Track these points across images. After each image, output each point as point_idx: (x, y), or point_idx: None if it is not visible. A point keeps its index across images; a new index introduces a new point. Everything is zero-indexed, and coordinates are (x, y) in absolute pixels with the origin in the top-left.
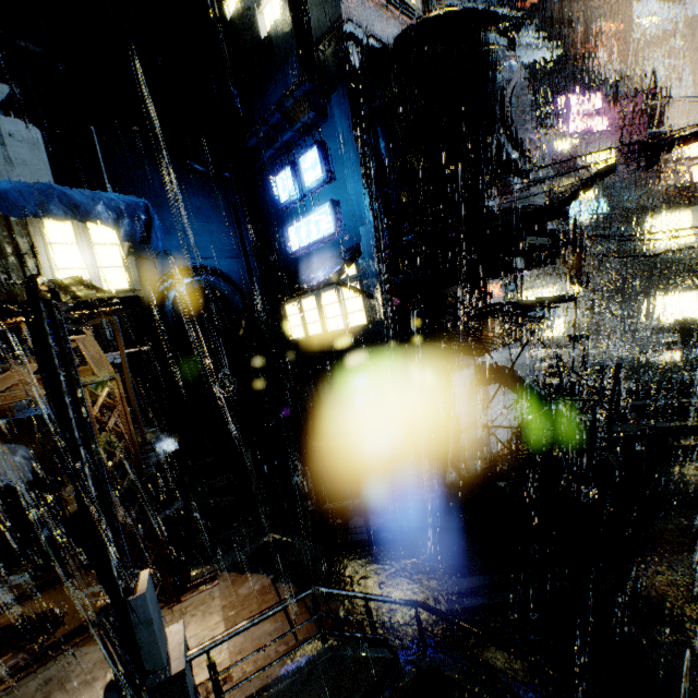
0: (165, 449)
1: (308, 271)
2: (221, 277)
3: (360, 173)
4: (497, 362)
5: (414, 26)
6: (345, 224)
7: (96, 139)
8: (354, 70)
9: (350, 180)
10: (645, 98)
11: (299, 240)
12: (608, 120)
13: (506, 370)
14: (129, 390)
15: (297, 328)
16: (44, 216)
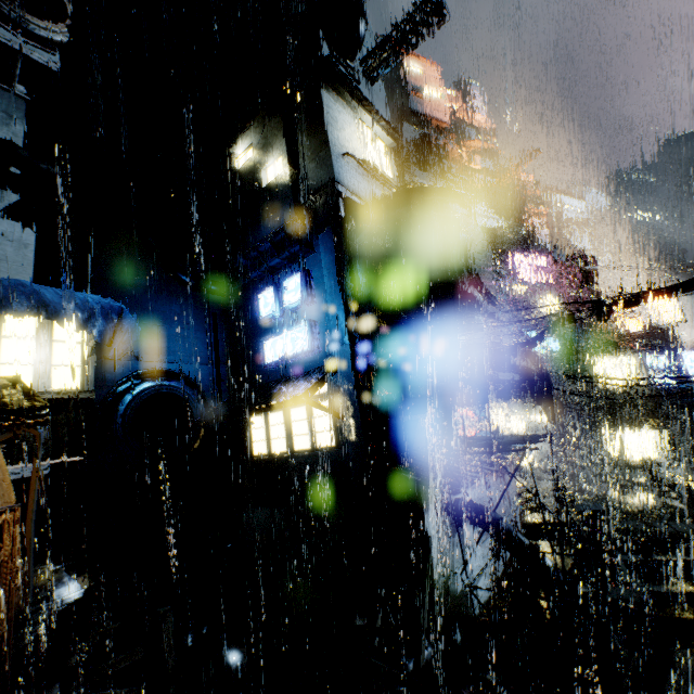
0: (64, 598)
1: (279, 384)
2: (187, 383)
3: (339, 300)
4: (473, 497)
5: (392, 193)
6: (321, 342)
7: (91, 246)
8: (340, 218)
9: (329, 304)
10: (579, 263)
11: (273, 353)
12: (551, 276)
13: (484, 510)
14: (27, 526)
15: (259, 443)
16: (3, 311)
